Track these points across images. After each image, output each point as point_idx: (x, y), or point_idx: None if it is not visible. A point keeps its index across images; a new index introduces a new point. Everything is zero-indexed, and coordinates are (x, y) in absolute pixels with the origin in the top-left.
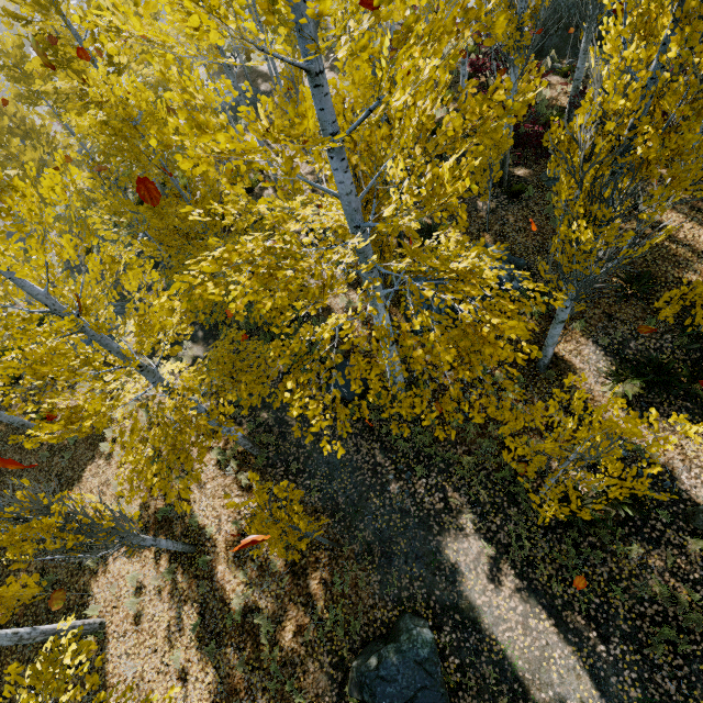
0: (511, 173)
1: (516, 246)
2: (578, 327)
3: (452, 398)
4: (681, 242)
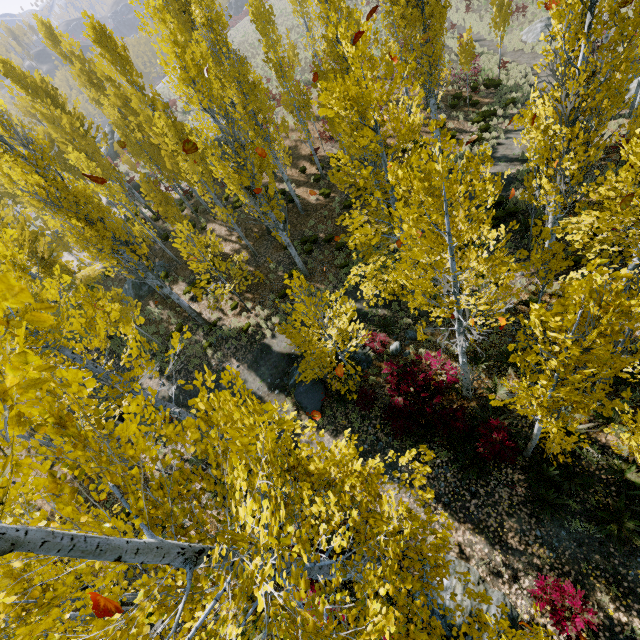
0: (168, 230)
1: (167, 259)
2: (182, 280)
3: (139, 325)
4: (217, 235)
